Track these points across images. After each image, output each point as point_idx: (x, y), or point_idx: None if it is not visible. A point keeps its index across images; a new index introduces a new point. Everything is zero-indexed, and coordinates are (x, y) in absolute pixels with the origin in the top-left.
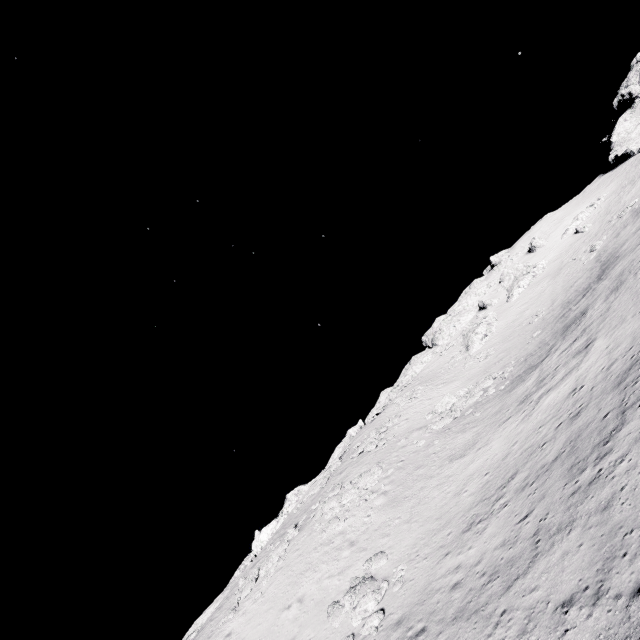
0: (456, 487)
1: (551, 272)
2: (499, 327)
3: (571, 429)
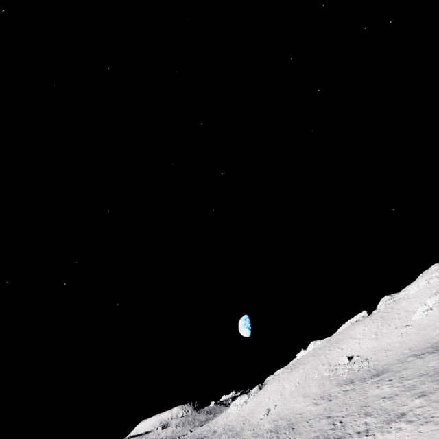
0: (291, 407)
1: None
2: None
3: (284, 422)
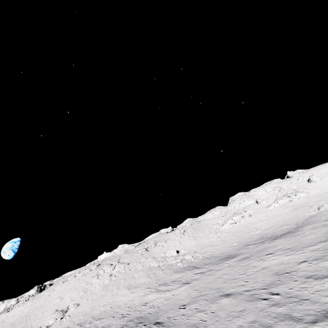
0: (109, 302)
1: (297, 205)
2: (245, 222)
3: (113, 321)
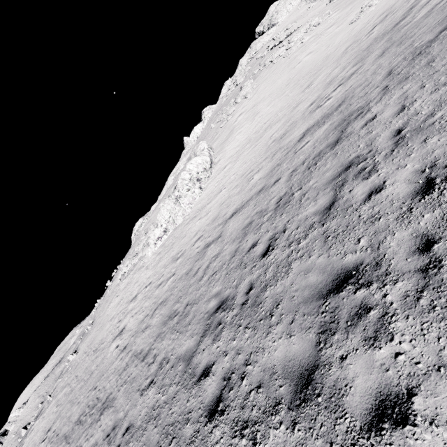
0: None
1: None
2: None
3: None
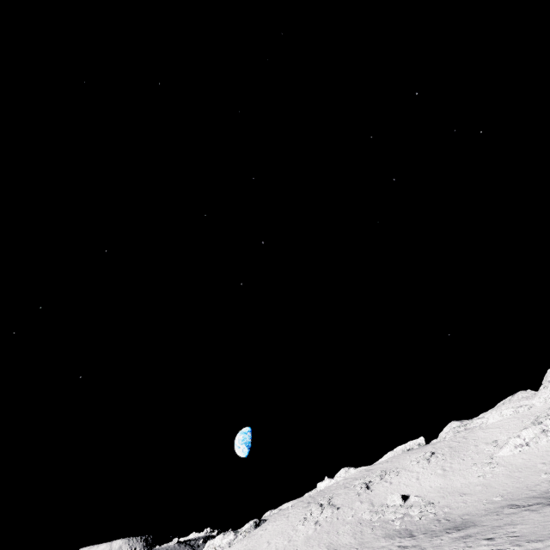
0: None
1: None
2: (549, 443)
3: None
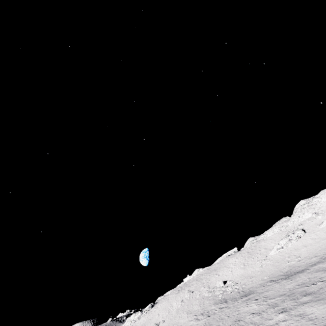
0: (176, 322)
1: None
2: (292, 246)
3: None
